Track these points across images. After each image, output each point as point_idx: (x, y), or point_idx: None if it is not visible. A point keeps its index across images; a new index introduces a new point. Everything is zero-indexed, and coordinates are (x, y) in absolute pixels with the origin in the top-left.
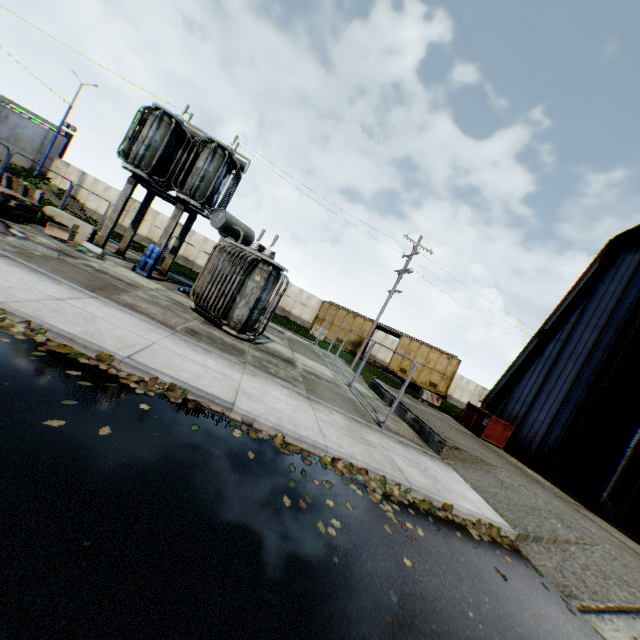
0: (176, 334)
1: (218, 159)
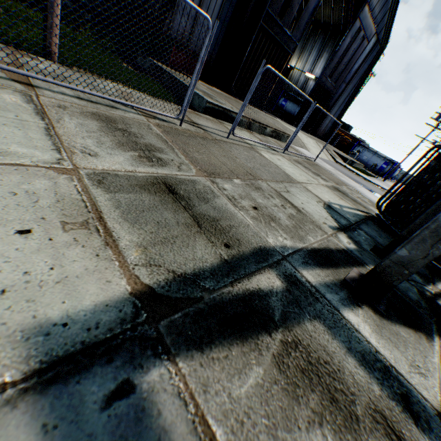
0: None
1: None
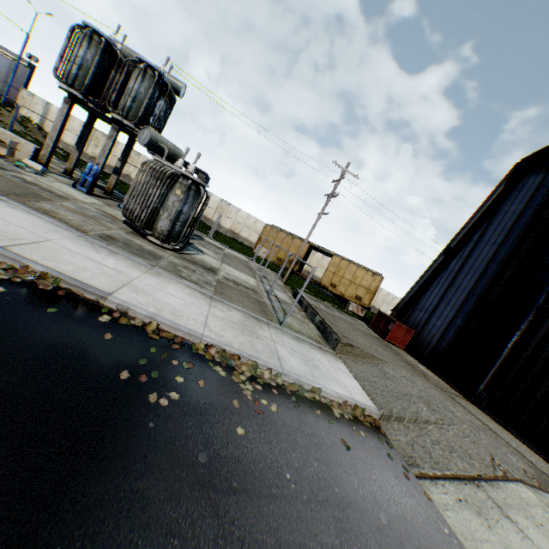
0: (85, 237)
1: (149, 80)
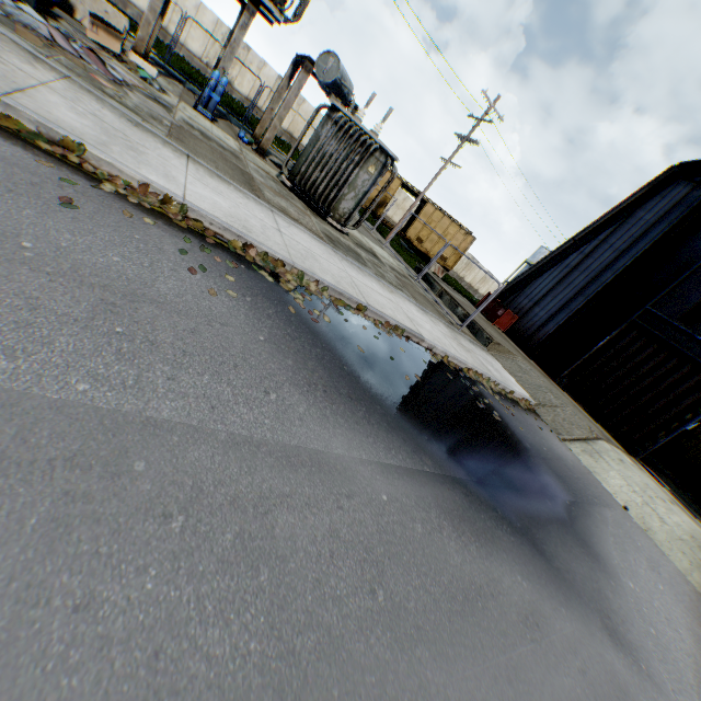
0: (334, 250)
1: None
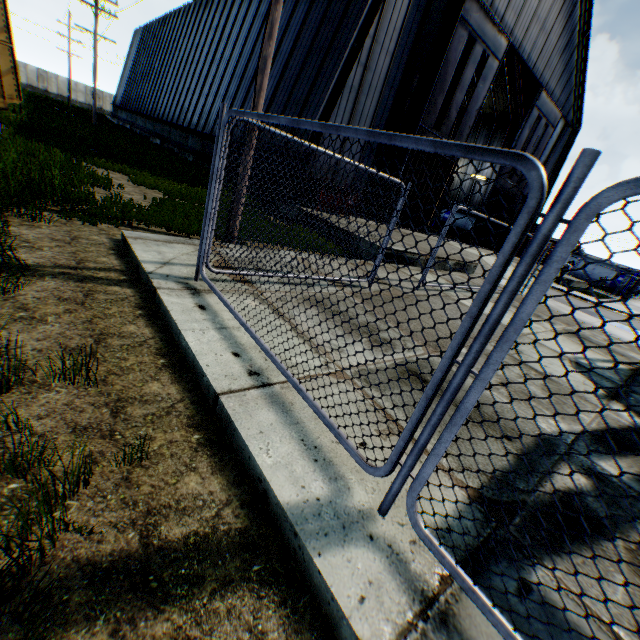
0: None
1: None
